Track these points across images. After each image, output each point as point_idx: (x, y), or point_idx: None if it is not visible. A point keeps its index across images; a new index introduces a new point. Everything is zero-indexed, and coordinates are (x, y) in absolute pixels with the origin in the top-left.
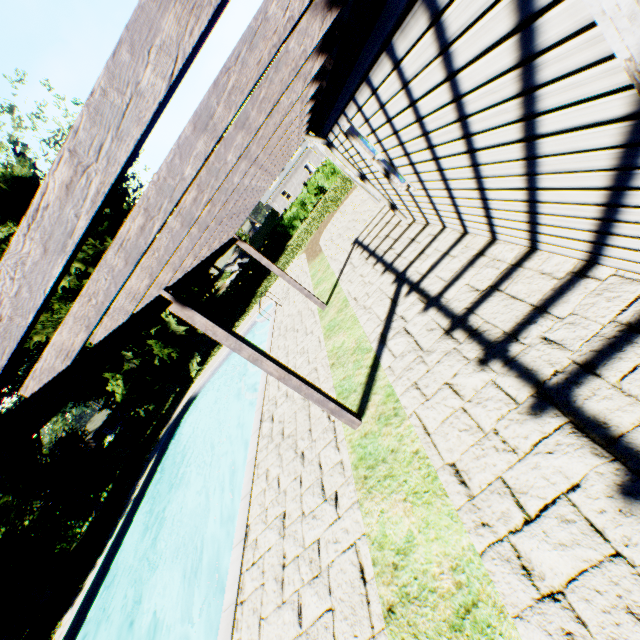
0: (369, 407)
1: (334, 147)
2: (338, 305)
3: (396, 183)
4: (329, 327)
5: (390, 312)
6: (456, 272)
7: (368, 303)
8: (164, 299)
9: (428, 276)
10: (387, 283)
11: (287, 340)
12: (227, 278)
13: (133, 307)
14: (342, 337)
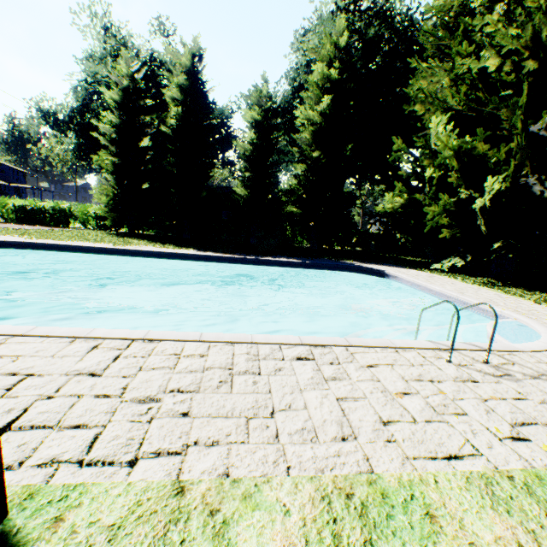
0: None
1: None
2: None
3: None
4: None
5: None
6: None
7: None
8: None
9: None
10: None
11: (170, 373)
12: None
13: None
14: None
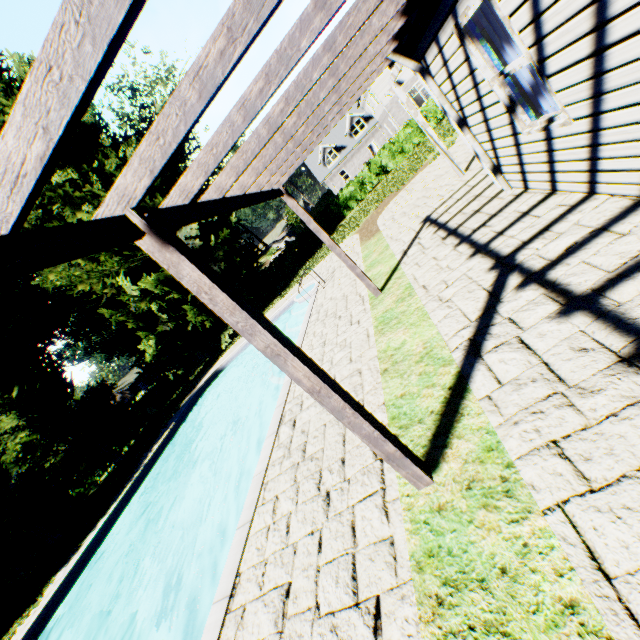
0: (448, 458)
1: (429, 76)
2: (398, 293)
3: (523, 121)
4: (383, 319)
5: (487, 310)
6: (633, 258)
7: (446, 294)
8: (129, 224)
9: (564, 262)
10: (479, 269)
11: (325, 327)
12: (272, 255)
13: (15, 208)
14: (402, 335)
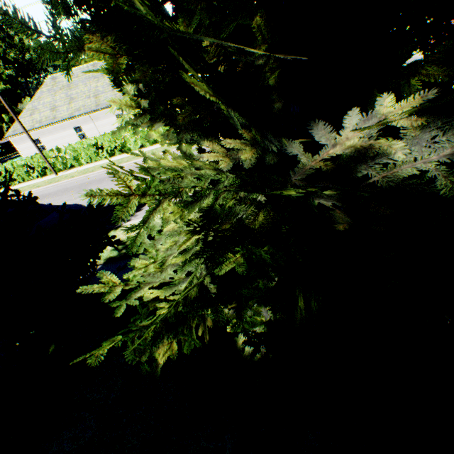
0: None
1: None
2: None
3: None
4: None
5: None
6: None
7: None
8: None
9: None
10: None
11: None
12: None
13: None
14: None
